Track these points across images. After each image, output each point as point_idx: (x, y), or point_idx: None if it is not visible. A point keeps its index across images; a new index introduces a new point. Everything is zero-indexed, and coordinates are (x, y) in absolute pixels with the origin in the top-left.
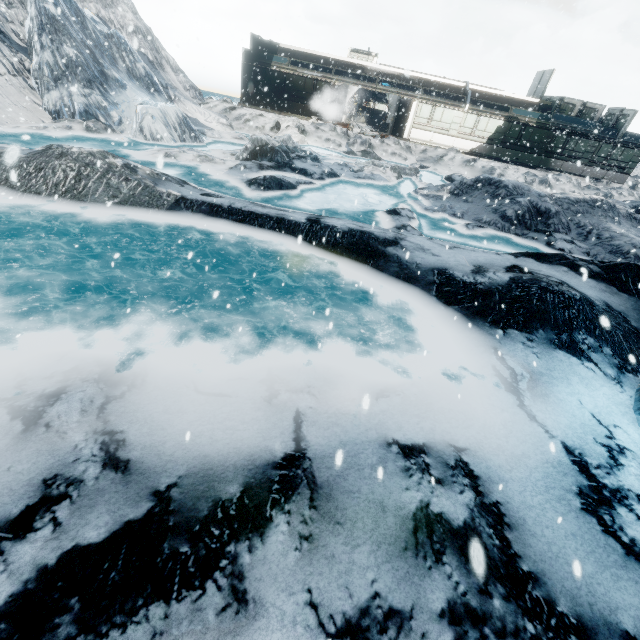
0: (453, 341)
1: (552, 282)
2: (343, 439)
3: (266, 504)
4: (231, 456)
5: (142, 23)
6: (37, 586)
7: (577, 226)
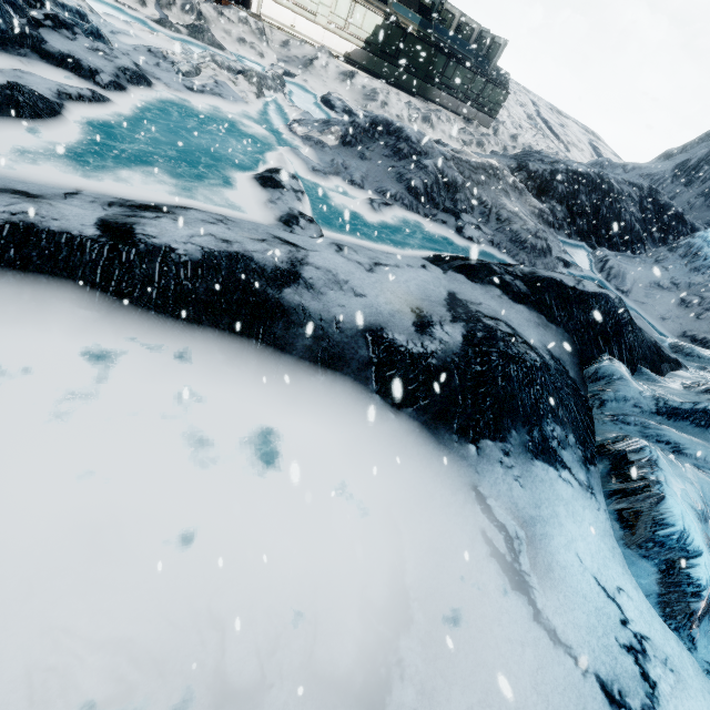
0: (423, 493)
1: (507, 337)
2: None
3: None
4: None
5: None
6: None
7: (479, 202)
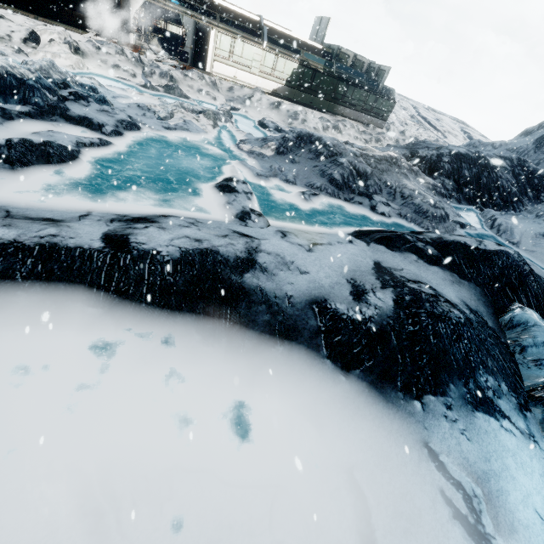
0: (380, 454)
1: (431, 298)
2: None
3: None
4: None
5: None
6: None
7: (386, 185)
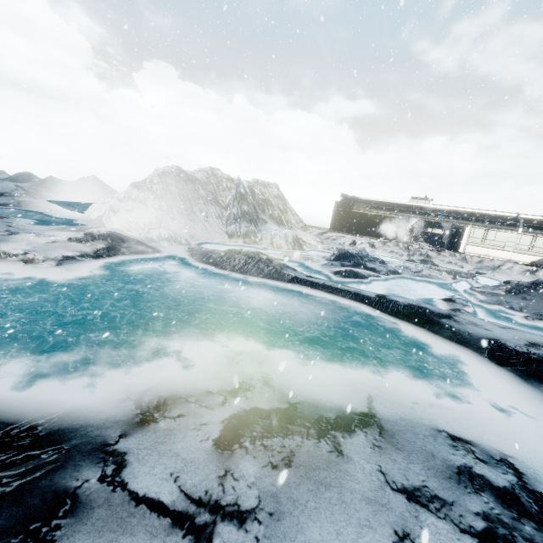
0: (505, 391)
1: None
2: (402, 417)
3: (351, 424)
4: (328, 402)
5: (280, 193)
6: (243, 414)
7: None
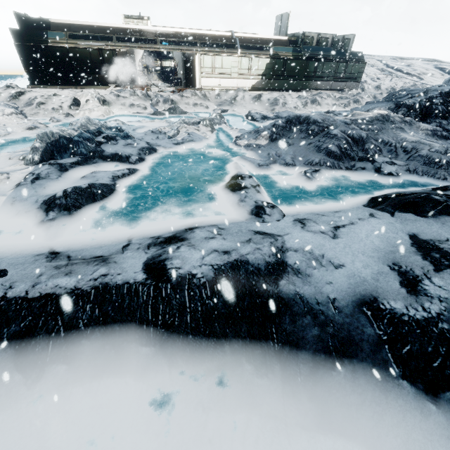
0: None
1: None
2: None
3: None
4: None
5: None
6: None
7: (384, 144)
